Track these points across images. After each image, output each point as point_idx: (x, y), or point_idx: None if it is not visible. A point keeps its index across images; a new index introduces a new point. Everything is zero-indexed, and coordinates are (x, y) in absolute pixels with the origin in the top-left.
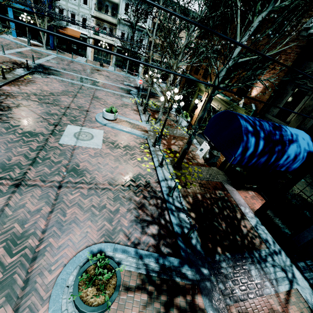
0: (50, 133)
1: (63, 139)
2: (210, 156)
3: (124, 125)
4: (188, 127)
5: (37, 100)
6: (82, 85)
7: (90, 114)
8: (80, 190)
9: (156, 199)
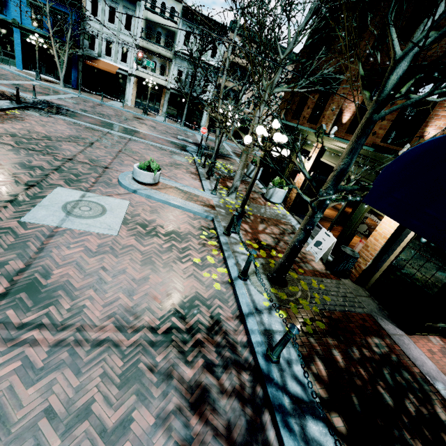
0: (9, 200)
1: (34, 213)
2: (337, 256)
3: (172, 195)
4: (283, 204)
5: (12, 143)
6: (108, 132)
7: (110, 172)
8: (27, 349)
9: (237, 370)
